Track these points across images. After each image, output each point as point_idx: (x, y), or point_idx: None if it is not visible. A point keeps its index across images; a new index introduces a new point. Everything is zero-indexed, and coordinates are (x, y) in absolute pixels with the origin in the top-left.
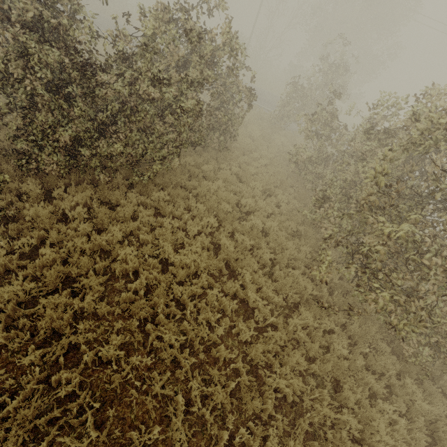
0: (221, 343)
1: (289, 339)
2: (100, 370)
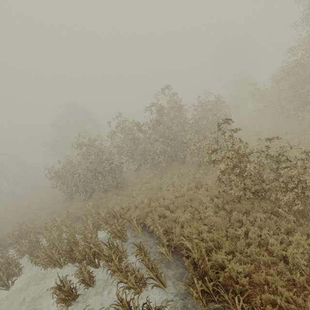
0: None
1: None
2: None
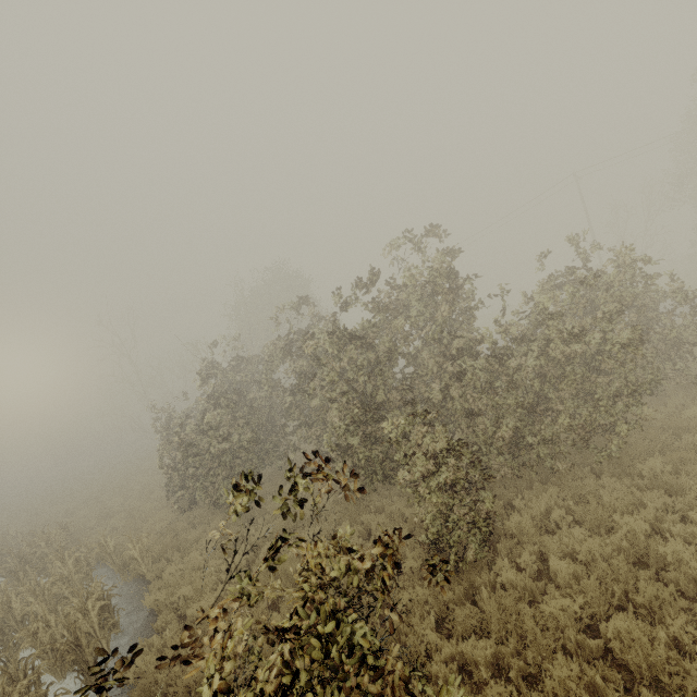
0: None
1: None
2: None
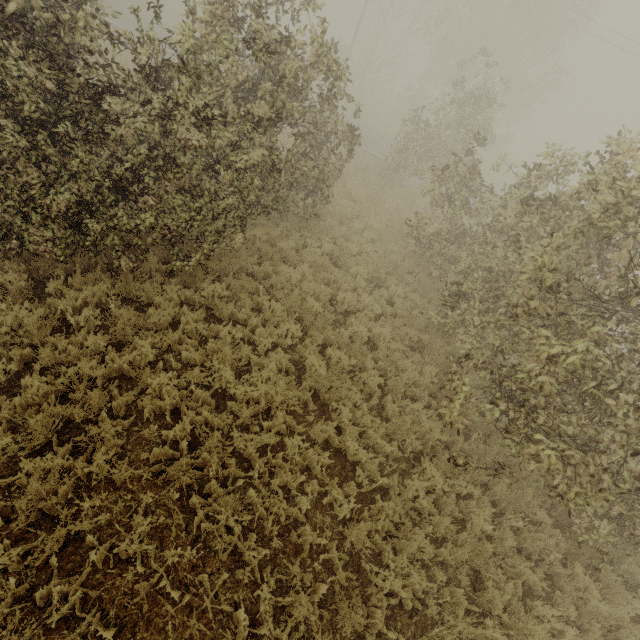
0: (306, 521)
1: (407, 510)
2: (117, 573)
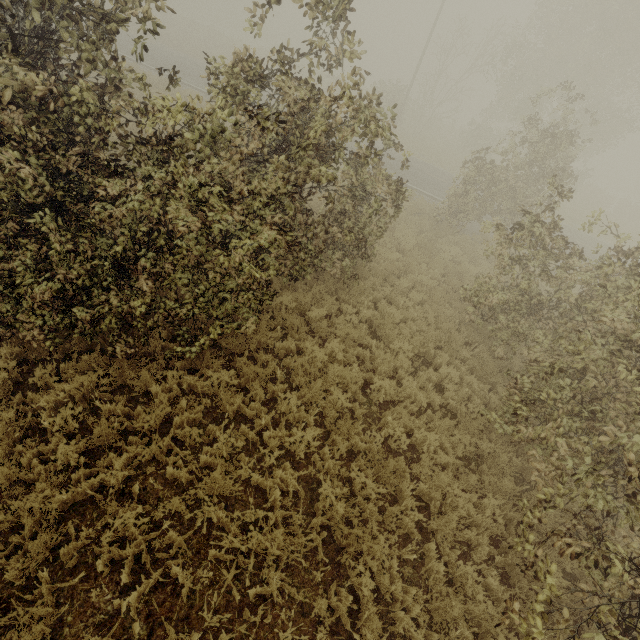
0: None
1: None
2: None
